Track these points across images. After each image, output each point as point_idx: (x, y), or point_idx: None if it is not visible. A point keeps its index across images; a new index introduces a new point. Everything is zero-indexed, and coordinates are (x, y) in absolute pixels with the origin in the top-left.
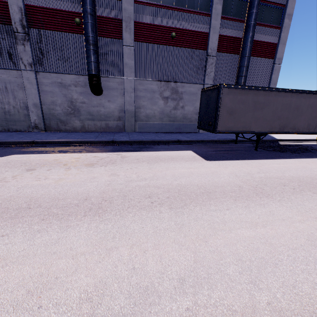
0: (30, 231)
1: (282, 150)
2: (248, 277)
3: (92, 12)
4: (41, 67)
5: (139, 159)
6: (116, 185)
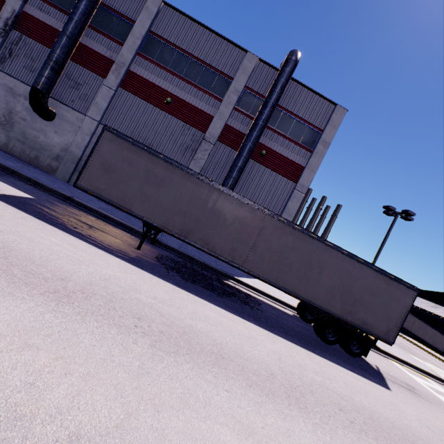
0: None
1: (180, 271)
2: None
3: (70, 34)
4: (1, 65)
5: None
6: None
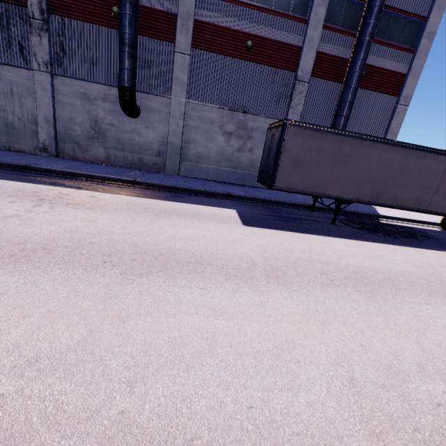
0: None
1: (373, 230)
2: (133, 375)
3: None
4: (60, 69)
5: (150, 208)
6: (79, 234)
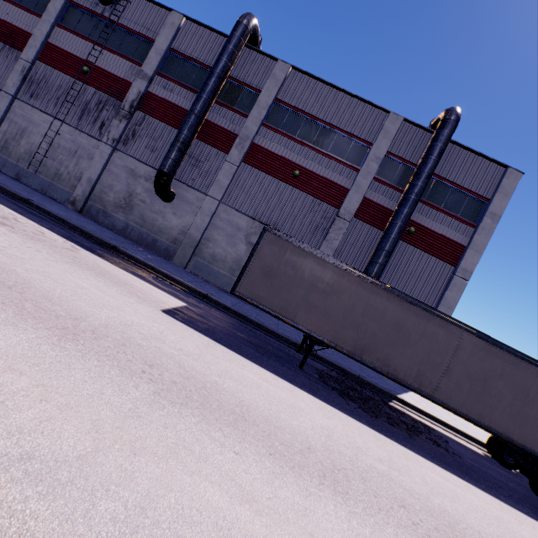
0: None
1: (352, 398)
2: None
3: (198, 113)
4: (124, 147)
5: (80, 259)
6: None
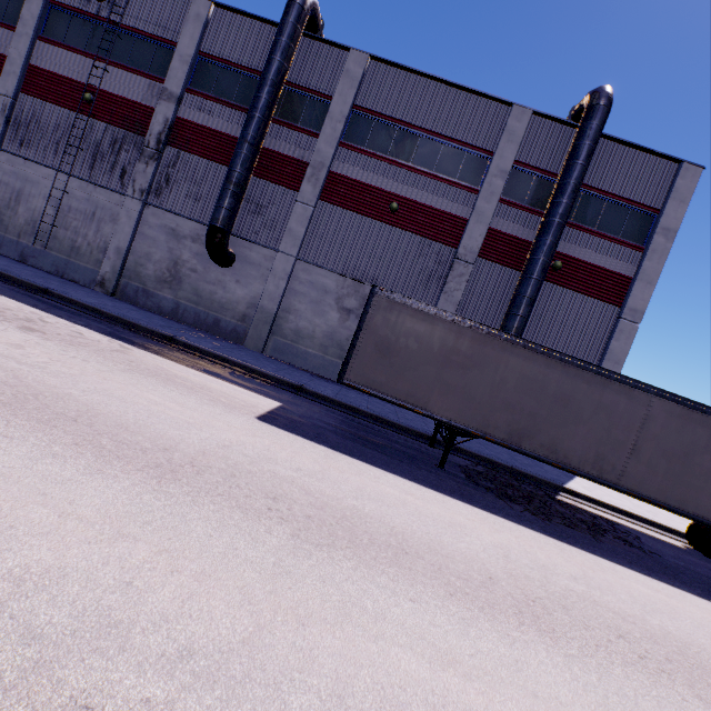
0: None
1: (513, 498)
2: None
3: (252, 140)
4: (157, 199)
5: (137, 363)
6: None
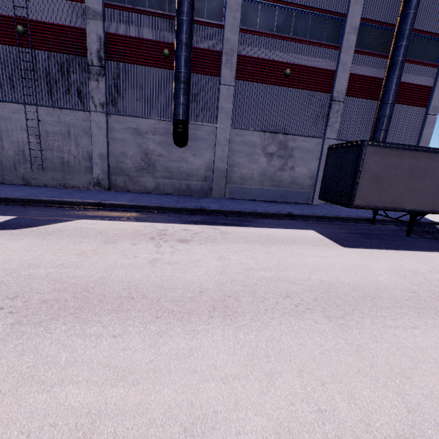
0: (148, 333)
1: None
2: None
3: (188, 43)
4: (114, 108)
5: (247, 237)
6: (233, 275)
